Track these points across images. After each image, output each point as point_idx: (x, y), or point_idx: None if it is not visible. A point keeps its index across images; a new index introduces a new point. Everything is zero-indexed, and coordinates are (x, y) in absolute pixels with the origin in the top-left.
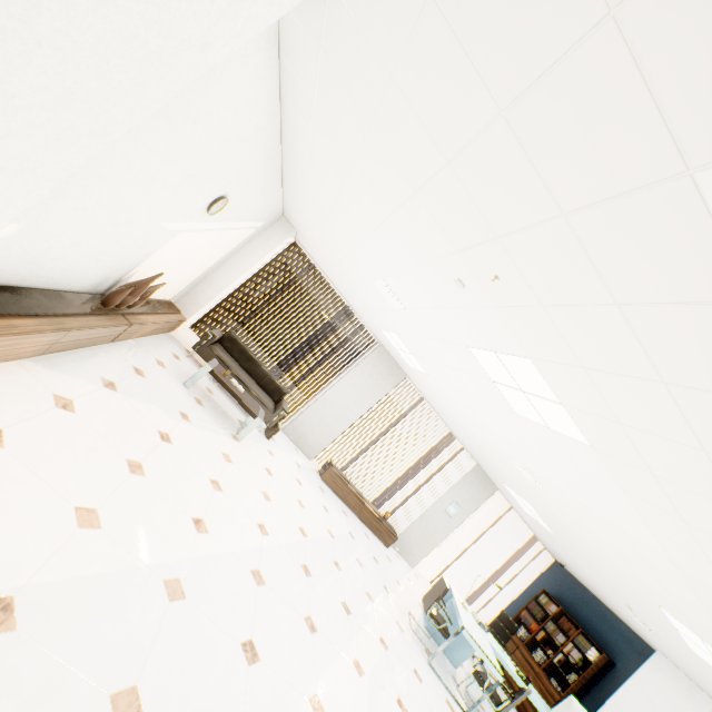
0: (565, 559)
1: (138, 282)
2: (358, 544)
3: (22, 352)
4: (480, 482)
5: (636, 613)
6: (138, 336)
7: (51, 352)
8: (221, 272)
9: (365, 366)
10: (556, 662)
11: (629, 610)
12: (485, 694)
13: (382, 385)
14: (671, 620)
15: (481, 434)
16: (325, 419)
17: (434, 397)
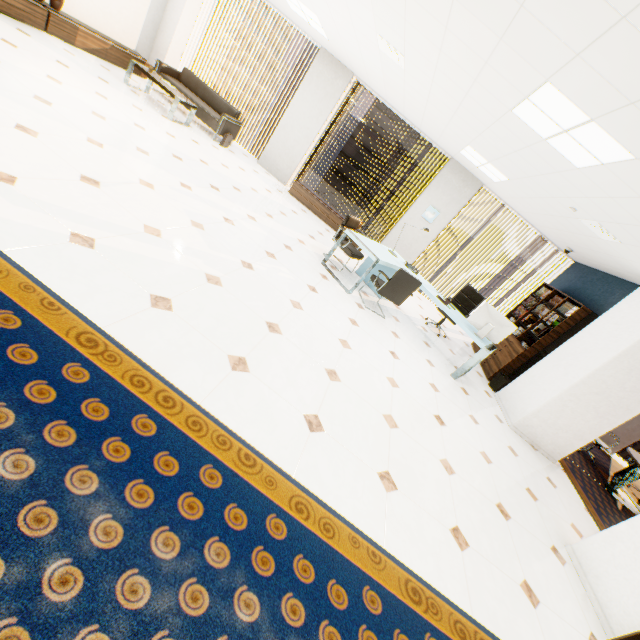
0: (555, 230)
1: None
2: (300, 218)
3: None
4: (458, 180)
5: (578, 209)
6: (85, 49)
7: None
8: (167, 18)
9: (311, 78)
10: (534, 332)
11: (582, 220)
12: (363, 276)
13: (331, 94)
14: (530, 124)
15: (372, 56)
16: (288, 144)
17: (362, 69)
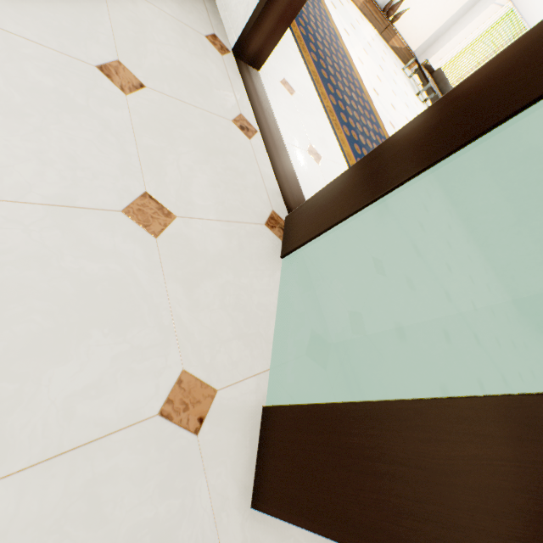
0: None
1: (397, 2)
2: None
3: (358, 0)
4: None
5: None
6: (391, 46)
7: (363, 13)
8: (447, 34)
9: None
10: None
11: None
12: None
13: None
14: None
15: None
16: None
17: None
